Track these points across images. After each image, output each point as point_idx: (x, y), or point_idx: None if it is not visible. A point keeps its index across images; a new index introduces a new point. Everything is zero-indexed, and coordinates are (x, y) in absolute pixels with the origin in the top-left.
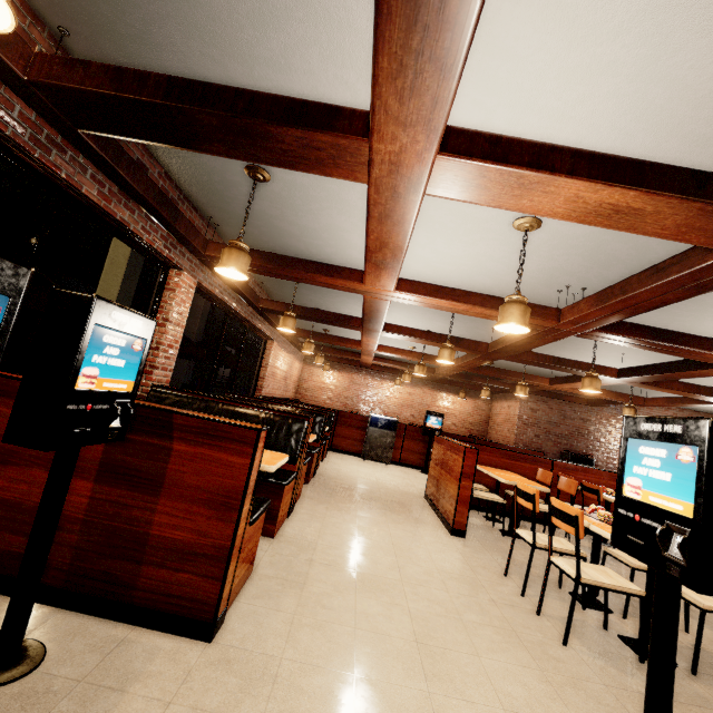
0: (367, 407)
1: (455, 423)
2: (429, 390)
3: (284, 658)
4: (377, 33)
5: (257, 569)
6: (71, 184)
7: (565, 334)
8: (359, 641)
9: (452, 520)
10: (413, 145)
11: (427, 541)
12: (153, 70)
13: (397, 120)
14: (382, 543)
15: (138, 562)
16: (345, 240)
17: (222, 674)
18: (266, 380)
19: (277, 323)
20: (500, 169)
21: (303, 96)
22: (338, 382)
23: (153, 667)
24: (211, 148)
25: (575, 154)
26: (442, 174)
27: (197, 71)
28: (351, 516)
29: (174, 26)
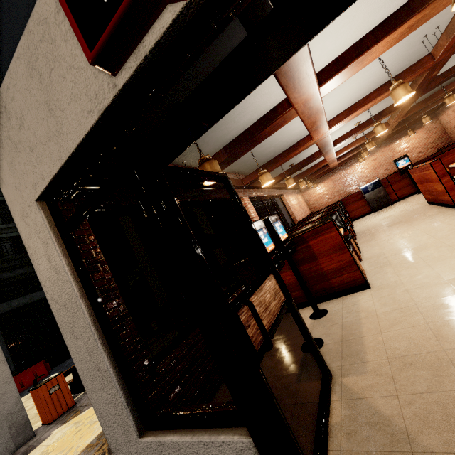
0: (353, 187)
1: (420, 152)
2: (385, 148)
3: (401, 279)
4: (284, 91)
5: (366, 270)
6: (210, 199)
7: (446, 59)
8: (428, 263)
9: (452, 202)
10: (309, 95)
11: (442, 220)
12: (207, 148)
13: (300, 96)
14: (416, 234)
15: (327, 280)
16: (289, 130)
17: (382, 290)
18: (294, 214)
19: (279, 186)
20: (346, 69)
21: (252, 110)
22: (326, 188)
23: (359, 299)
24: (243, 154)
25: (372, 33)
26: (324, 89)
27: (219, 136)
28: (390, 236)
29: (210, 133)
